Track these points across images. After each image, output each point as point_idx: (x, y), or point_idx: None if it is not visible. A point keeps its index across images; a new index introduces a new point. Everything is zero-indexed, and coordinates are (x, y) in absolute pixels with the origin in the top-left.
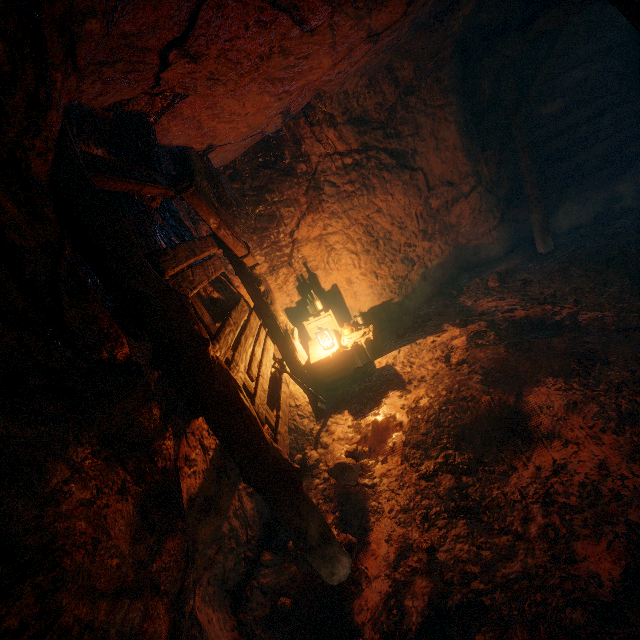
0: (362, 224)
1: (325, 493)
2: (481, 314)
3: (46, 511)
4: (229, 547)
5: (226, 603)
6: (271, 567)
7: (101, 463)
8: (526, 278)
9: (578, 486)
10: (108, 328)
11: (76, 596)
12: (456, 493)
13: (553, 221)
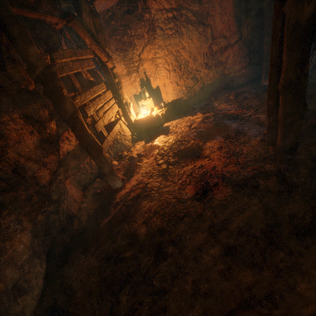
0: (174, 55)
1: (124, 165)
2: (217, 110)
3: (1, 125)
4: (83, 172)
5: (80, 188)
6: (98, 182)
7: (23, 121)
8: (246, 96)
9: (202, 172)
10: (25, 76)
11: (13, 152)
12: (165, 170)
13: None
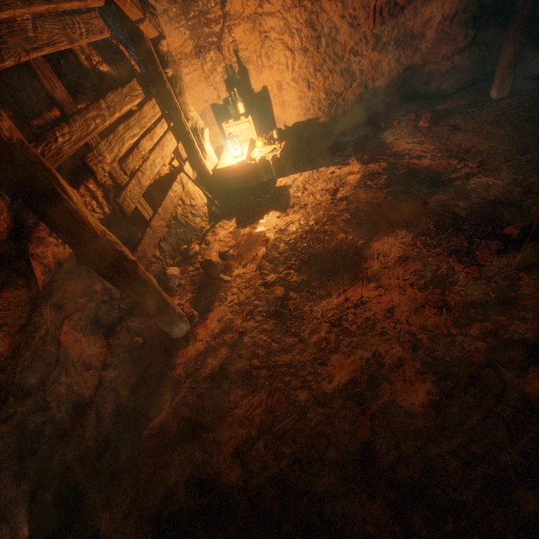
0: (306, 8)
1: (193, 278)
2: (392, 155)
3: None
4: (102, 300)
5: (99, 332)
6: (138, 317)
7: None
8: (457, 125)
9: (364, 319)
10: None
11: None
12: (280, 302)
13: (530, 58)
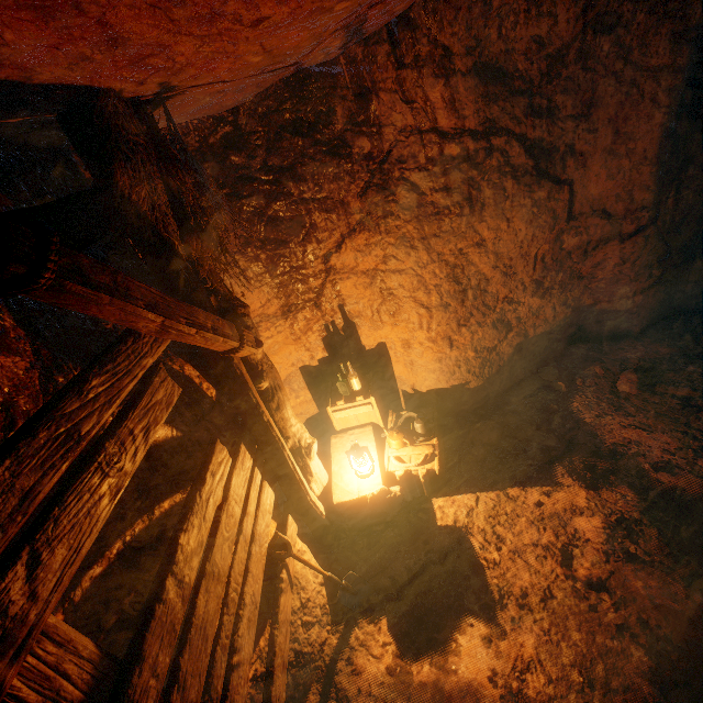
0: (448, 262)
1: None
2: (612, 452)
3: None
4: None
5: None
6: None
7: None
8: (688, 397)
9: None
10: None
11: None
12: None
13: None
